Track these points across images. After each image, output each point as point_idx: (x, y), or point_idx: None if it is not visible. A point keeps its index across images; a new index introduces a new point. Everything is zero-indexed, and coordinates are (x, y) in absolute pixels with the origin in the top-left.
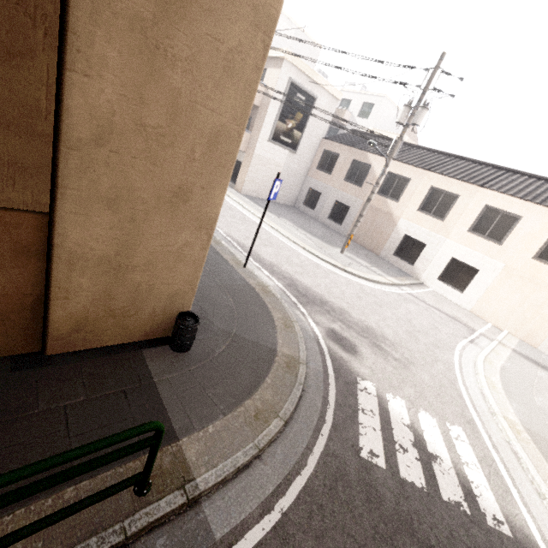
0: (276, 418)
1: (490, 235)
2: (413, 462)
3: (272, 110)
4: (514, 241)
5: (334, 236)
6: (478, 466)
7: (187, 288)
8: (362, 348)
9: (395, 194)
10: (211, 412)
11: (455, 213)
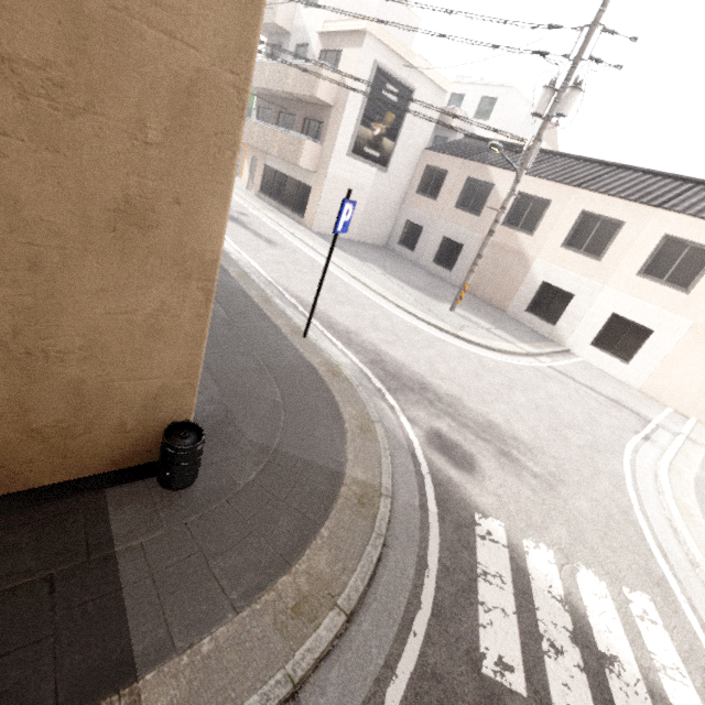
0: (331, 609)
1: (671, 280)
2: (575, 676)
3: (351, 110)
4: None
5: (441, 287)
6: (683, 671)
7: (180, 382)
8: (483, 460)
9: (528, 224)
10: (212, 607)
11: (619, 248)
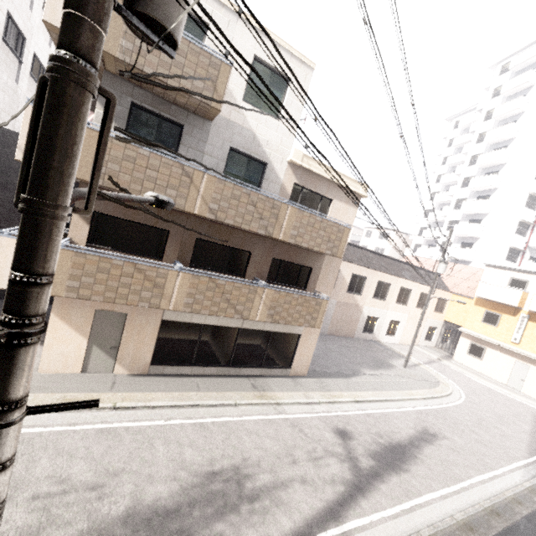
0: None
1: (402, 302)
2: None
3: None
4: (410, 302)
5: (346, 346)
6: None
7: None
8: None
9: (358, 290)
10: None
11: (390, 295)
